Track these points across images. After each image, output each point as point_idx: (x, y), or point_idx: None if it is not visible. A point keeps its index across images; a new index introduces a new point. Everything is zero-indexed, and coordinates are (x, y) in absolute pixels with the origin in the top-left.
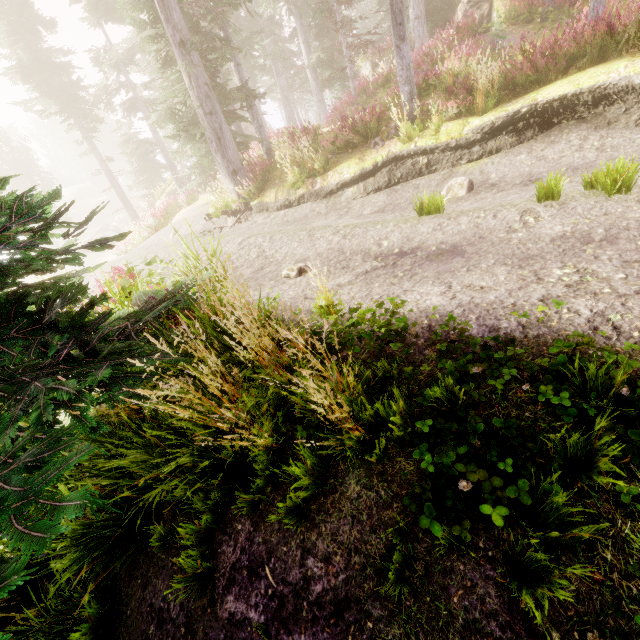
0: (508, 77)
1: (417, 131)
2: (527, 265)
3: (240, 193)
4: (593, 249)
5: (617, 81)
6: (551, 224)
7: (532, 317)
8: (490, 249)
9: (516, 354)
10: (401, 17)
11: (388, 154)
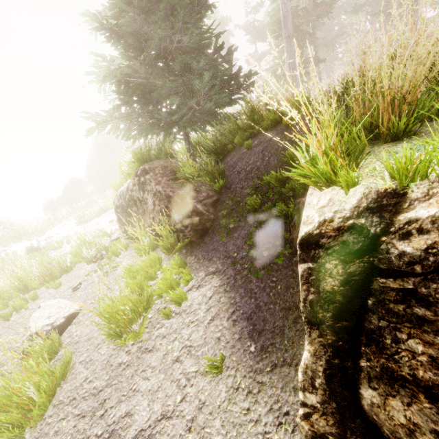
0: None
1: None
2: None
3: None
4: None
5: None
6: None
7: None
8: None
9: None
10: None
11: None
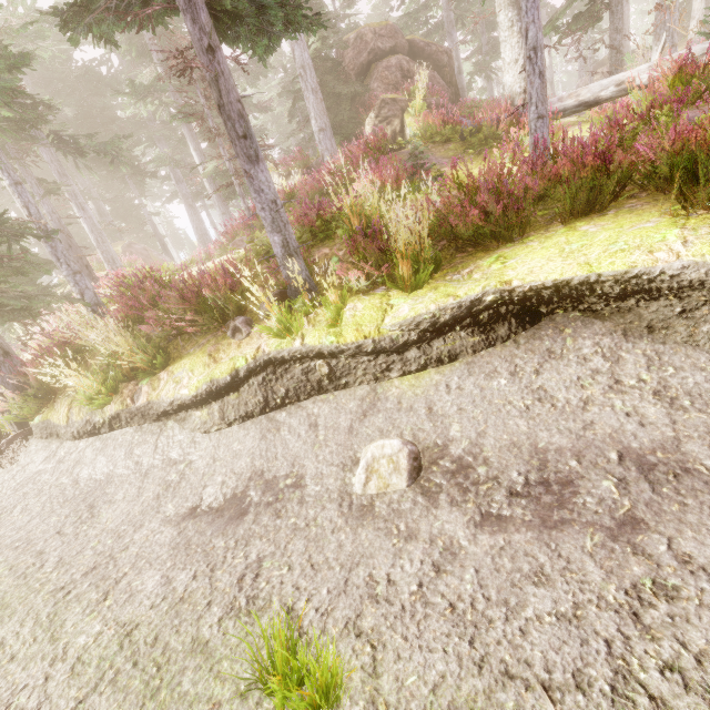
0: (443, 222)
1: (300, 319)
2: None
3: None
4: None
5: (678, 269)
6: None
7: None
8: None
9: None
10: (243, 126)
11: (256, 354)
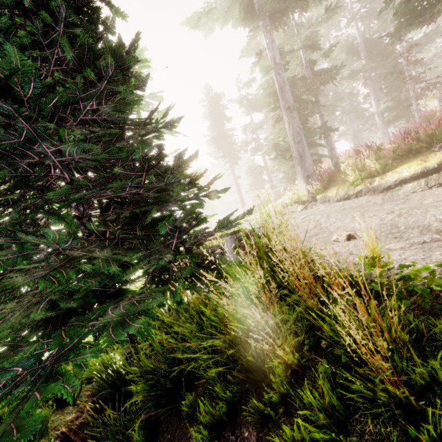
0: None
1: None
2: None
3: (309, 190)
4: None
5: None
6: None
7: None
8: None
9: None
10: None
11: None
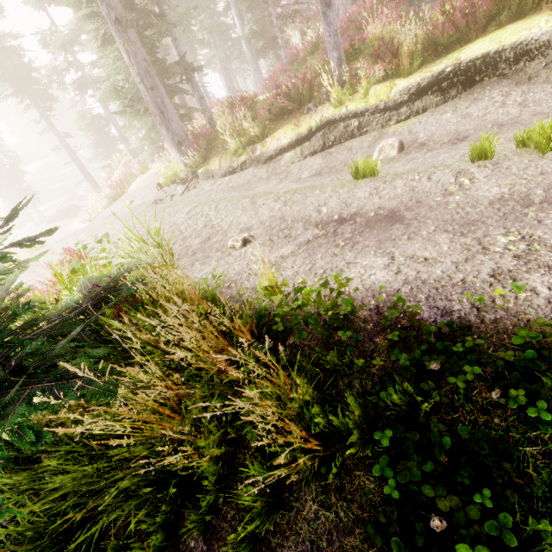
0: (430, 38)
1: (347, 95)
2: (469, 232)
3: (186, 162)
4: (535, 212)
5: (539, 36)
6: (487, 186)
7: (486, 297)
8: (429, 214)
9: (475, 345)
10: None
11: (321, 119)
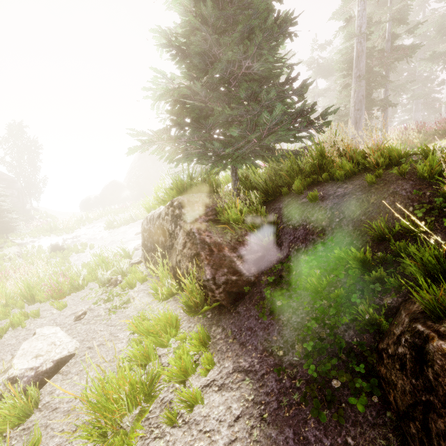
0: None
1: None
2: None
3: None
4: None
5: None
6: None
7: None
8: None
9: None
10: None
11: None
